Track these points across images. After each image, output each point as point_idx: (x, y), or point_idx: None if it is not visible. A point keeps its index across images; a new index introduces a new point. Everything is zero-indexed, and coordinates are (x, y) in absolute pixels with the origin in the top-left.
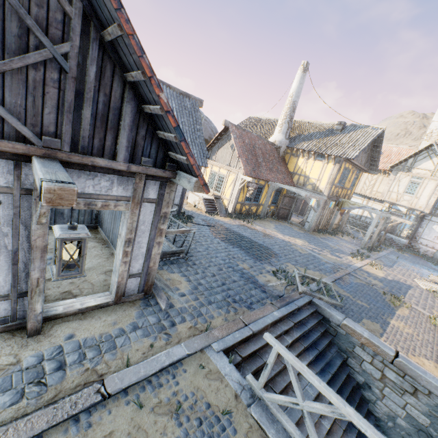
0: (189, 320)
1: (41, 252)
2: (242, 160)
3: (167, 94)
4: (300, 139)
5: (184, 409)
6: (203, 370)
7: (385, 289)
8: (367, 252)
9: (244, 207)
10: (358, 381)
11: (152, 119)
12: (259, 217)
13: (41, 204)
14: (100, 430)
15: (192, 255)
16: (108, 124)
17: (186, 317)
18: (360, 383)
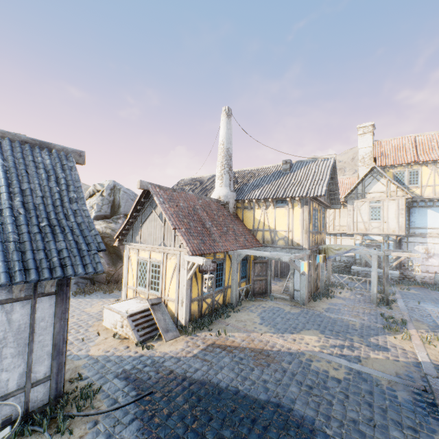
0: None
1: None
2: (181, 232)
3: None
4: (248, 188)
5: None
6: None
7: None
8: (388, 309)
9: (205, 303)
10: None
11: None
12: (231, 306)
13: None
14: None
15: None
16: None
17: None
18: None
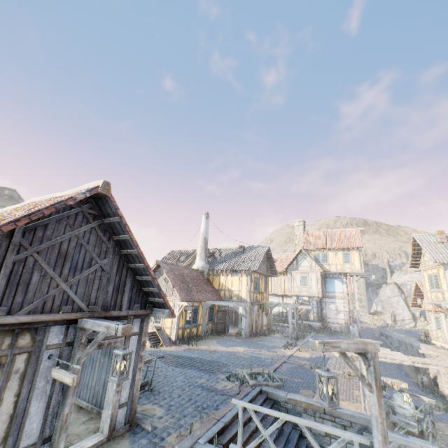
0: (174, 432)
1: (74, 388)
2: (176, 289)
3: None
4: (217, 262)
5: None
6: None
7: (312, 364)
8: (295, 341)
9: (186, 331)
10: None
11: (141, 282)
12: (201, 337)
13: (94, 345)
14: None
15: (155, 386)
16: (119, 291)
17: (171, 431)
18: None
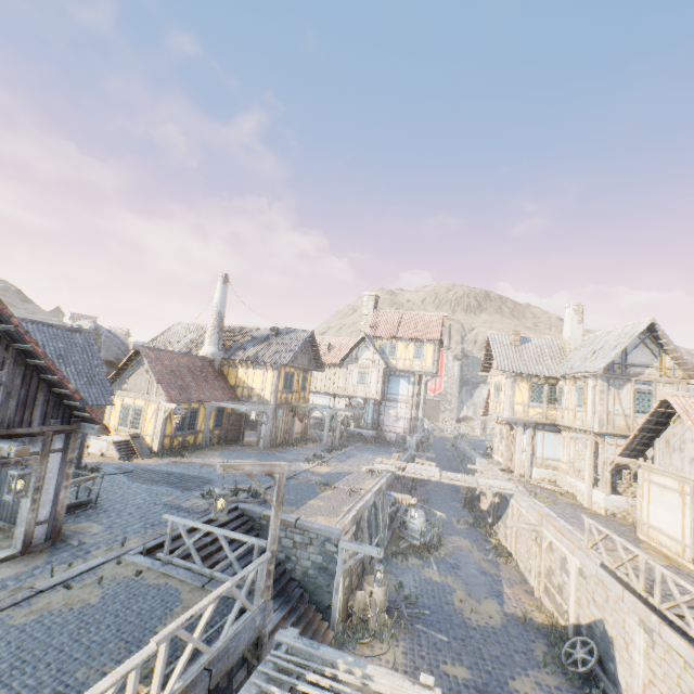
0: (105, 546)
1: None
2: (163, 385)
3: (50, 334)
4: (237, 348)
5: (106, 582)
6: (121, 565)
7: (322, 480)
8: (328, 453)
9: (177, 440)
10: (283, 558)
11: (61, 394)
12: (201, 447)
13: None
14: (42, 603)
15: (104, 504)
16: (27, 406)
17: (102, 545)
18: (284, 559)
